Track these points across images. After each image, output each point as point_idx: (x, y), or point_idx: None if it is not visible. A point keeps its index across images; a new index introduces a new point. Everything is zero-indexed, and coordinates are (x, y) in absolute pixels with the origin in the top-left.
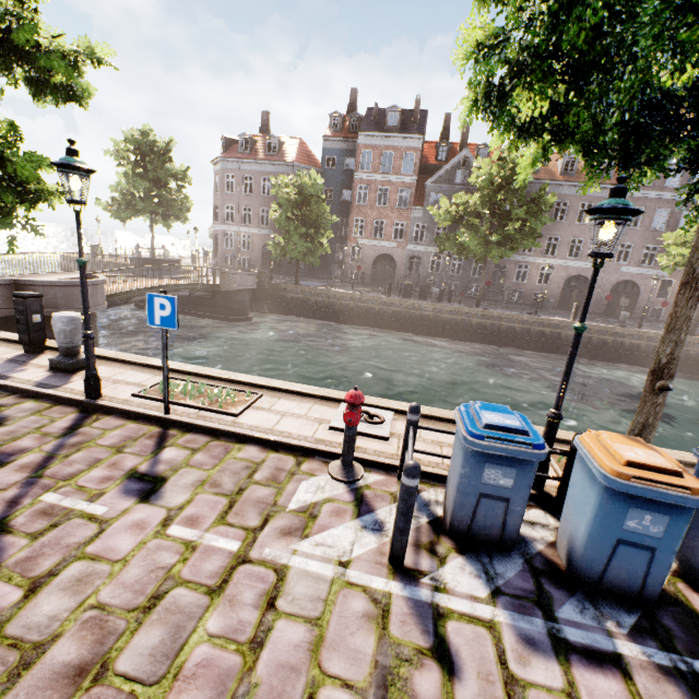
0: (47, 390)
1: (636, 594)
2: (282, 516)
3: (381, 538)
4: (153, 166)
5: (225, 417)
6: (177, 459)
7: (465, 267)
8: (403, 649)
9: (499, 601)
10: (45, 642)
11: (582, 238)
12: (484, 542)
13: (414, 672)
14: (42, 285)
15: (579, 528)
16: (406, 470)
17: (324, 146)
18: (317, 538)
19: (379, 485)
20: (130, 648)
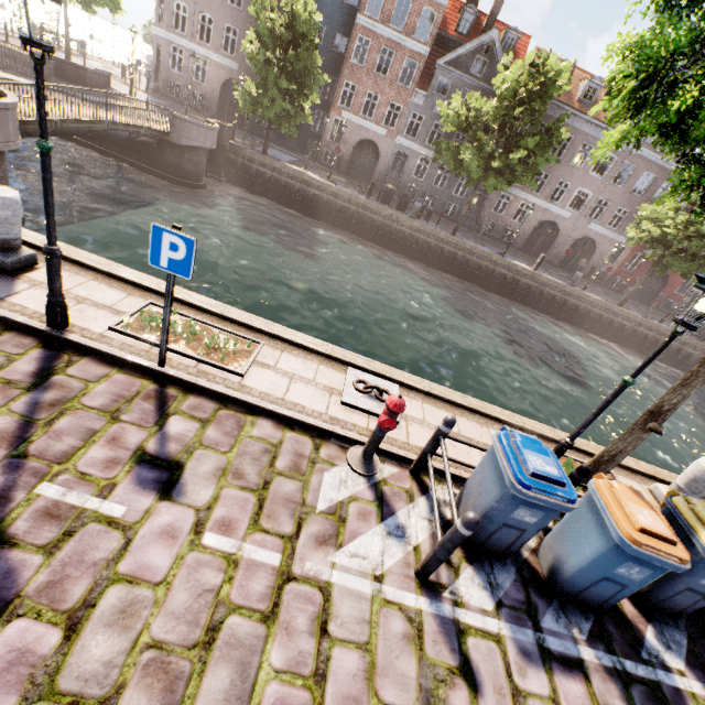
0: None
1: (595, 606)
2: (313, 519)
3: (405, 547)
4: None
5: (230, 377)
6: (187, 435)
7: (451, 181)
8: (438, 670)
9: (502, 613)
10: (109, 696)
11: (570, 183)
12: (488, 552)
13: (449, 692)
14: None
15: (572, 557)
16: (468, 523)
17: None
18: (350, 548)
19: (395, 480)
20: (202, 693)
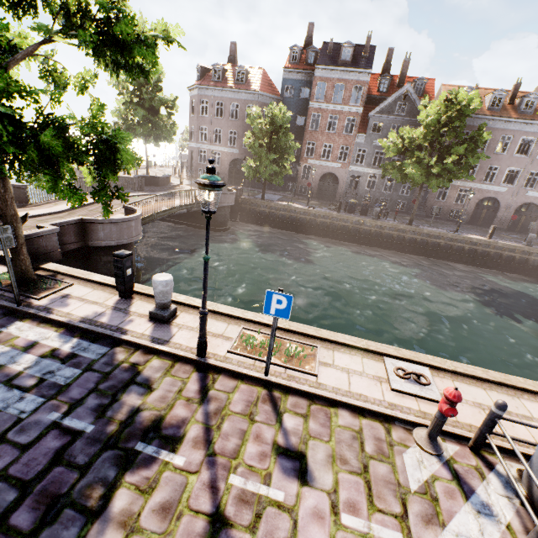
0: (163, 347)
1: None
2: (412, 499)
3: (498, 526)
4: (148, 96)
5: (308, 377)
6: (298, 428)
7: (396, 186)
8: None
9: None
10: None
11: (498, 166)
12: None
13: None
14: (101, 222)
15: None
16: None
17: (284, 77)
18: (452, 527)
19: (460, 457)
20: None
